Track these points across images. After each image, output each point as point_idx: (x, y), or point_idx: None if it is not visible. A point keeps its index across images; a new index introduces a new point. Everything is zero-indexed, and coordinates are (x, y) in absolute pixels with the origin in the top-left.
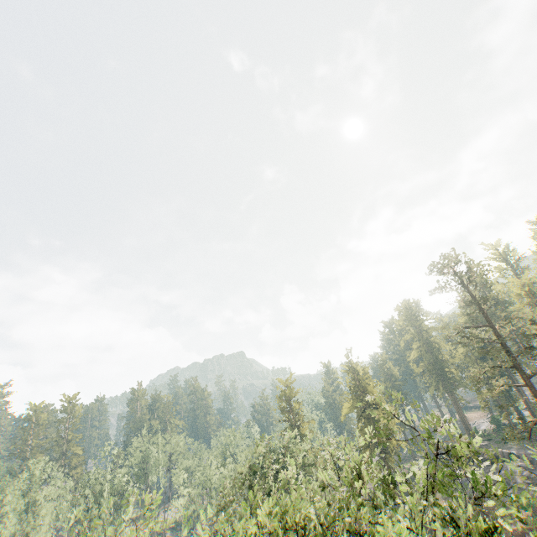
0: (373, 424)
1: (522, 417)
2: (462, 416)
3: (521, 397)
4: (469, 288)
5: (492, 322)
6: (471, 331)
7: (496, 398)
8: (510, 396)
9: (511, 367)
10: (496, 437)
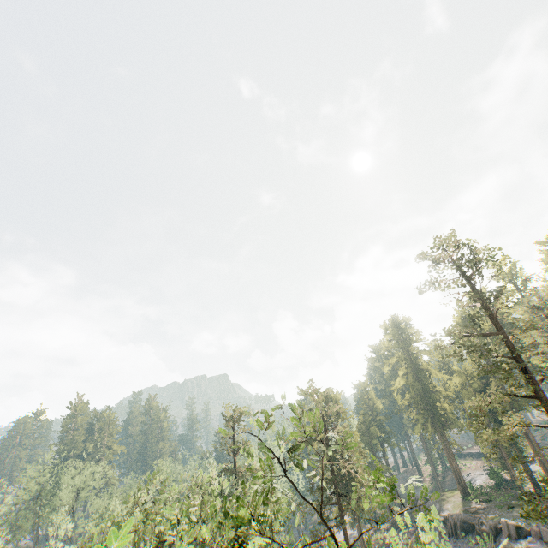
0: (333, 470)
1: (530, 473)
2: (454, 466)
3: (531, 446)
4: (472, 279)
5: (503, 329)
6: (474, 338)
7: (506, 444)
8: (516, 444)
9: (531, 397)
10: (496, 498)
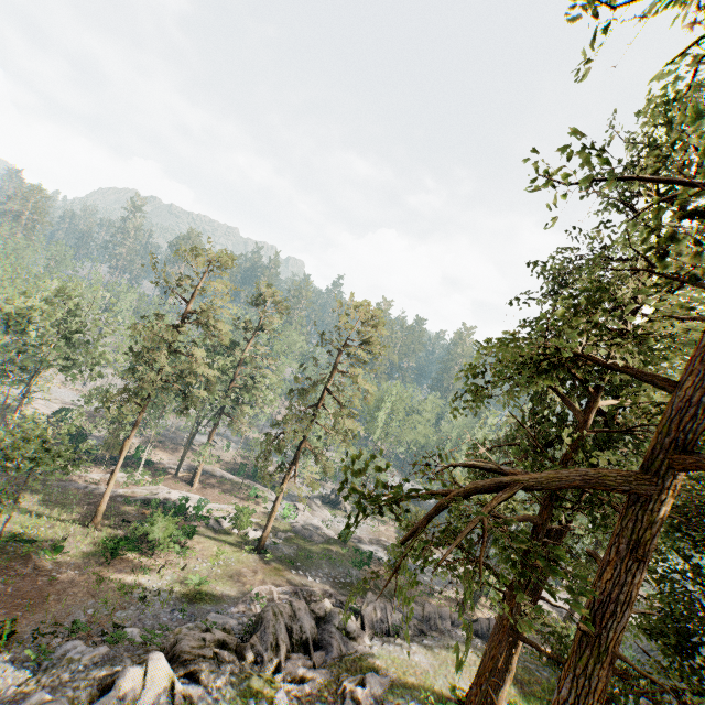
0: None
1: None
2: None
3: None
4: None
5: None
6: None
7: None
8: None
9: None
10: None
